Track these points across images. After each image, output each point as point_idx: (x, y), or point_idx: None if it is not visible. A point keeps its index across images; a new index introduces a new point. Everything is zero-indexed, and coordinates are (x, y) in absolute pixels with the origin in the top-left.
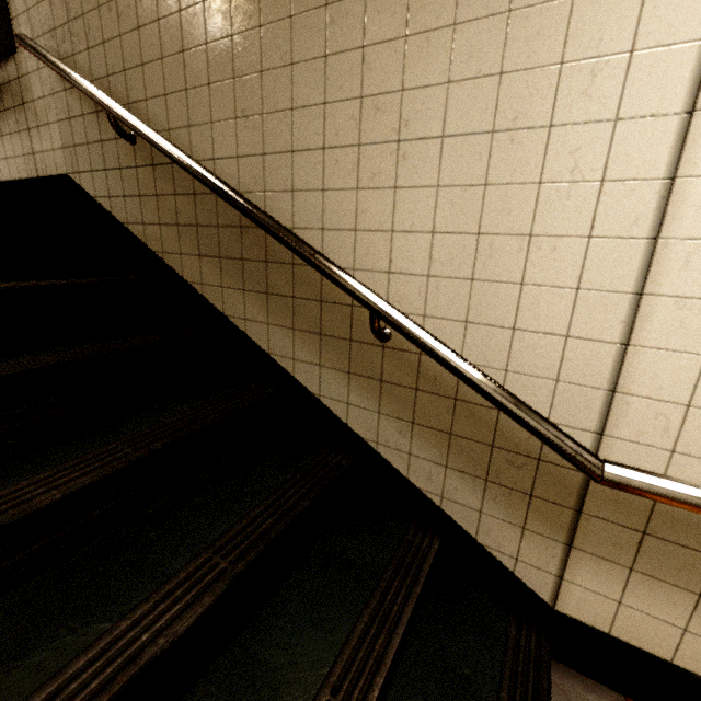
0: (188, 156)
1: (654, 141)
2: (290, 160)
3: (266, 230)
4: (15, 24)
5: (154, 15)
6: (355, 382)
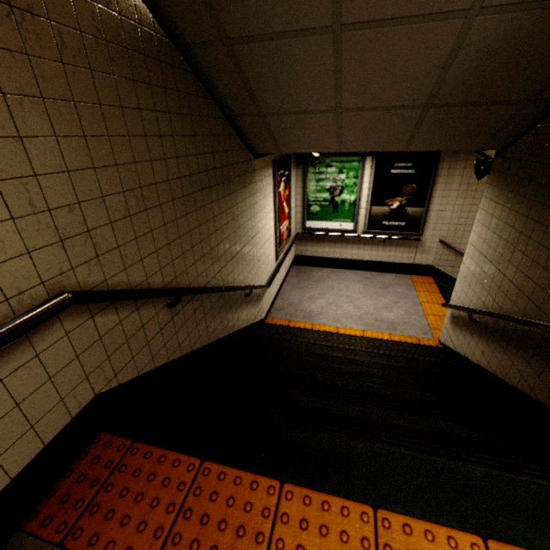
0: None
1: None
2: None
3: None
4: (425, 231)
5: None
6: None
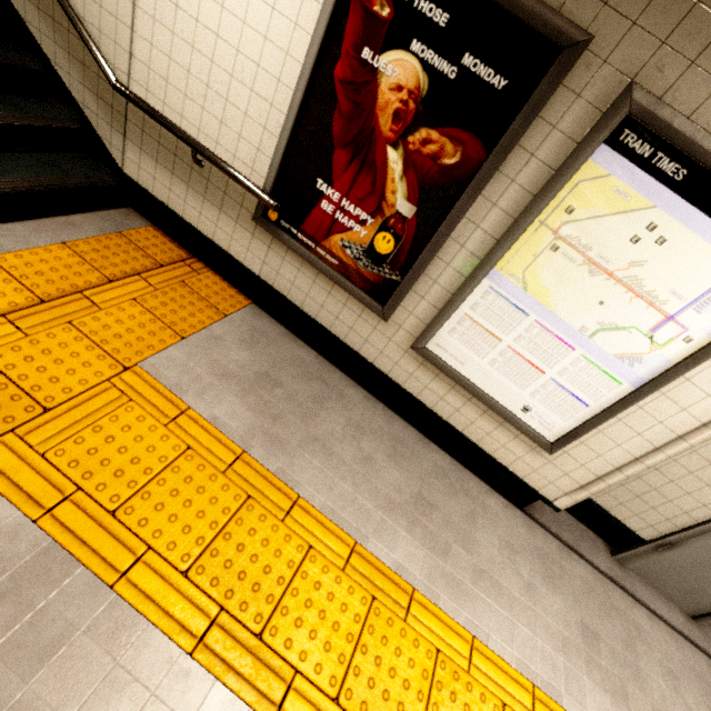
0: None
1: None
2: None
3: None
4: None
5: None
6: (42, 17)
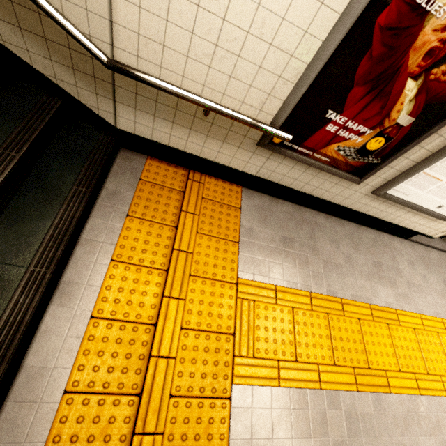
0: None
1: None
2: None
3: None
4: None
5: None
6: None
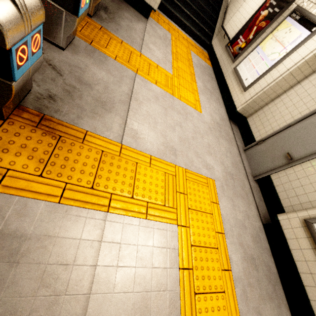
0: None
1: (242, 3)
2: None
3: None
4: None
5: None
6: (220, 20)
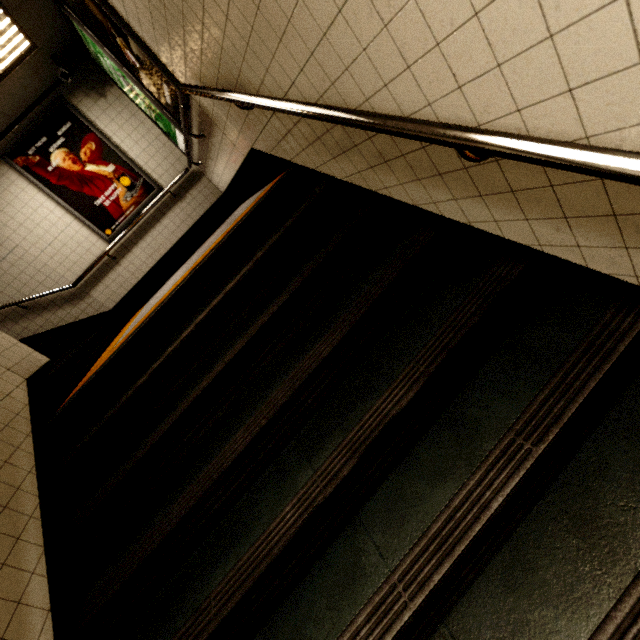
0: (278, 100)
1: None
2: (328, 43)
3: (346, 126)
4: (176, 76)
5: (200, 6)
6: (490, 202)
